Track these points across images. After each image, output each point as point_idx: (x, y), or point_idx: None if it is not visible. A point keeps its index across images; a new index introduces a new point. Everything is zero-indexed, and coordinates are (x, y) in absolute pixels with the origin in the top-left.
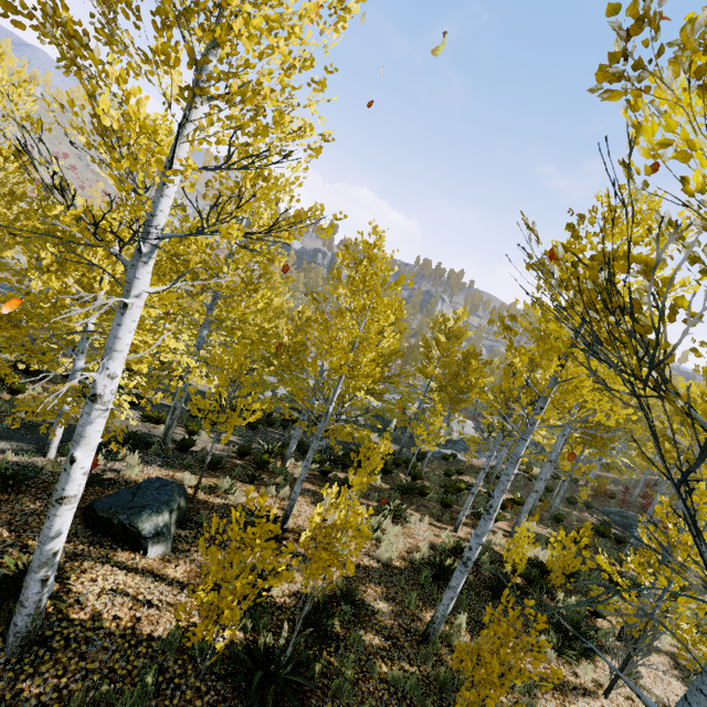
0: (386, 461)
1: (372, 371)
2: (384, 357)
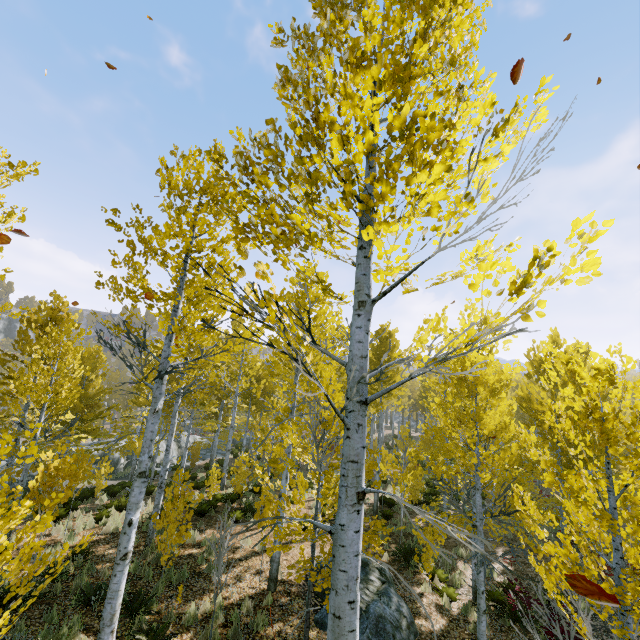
0: (113, 487)
1: (70, 394)
2: (92, 397)
